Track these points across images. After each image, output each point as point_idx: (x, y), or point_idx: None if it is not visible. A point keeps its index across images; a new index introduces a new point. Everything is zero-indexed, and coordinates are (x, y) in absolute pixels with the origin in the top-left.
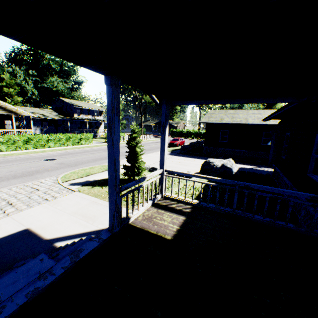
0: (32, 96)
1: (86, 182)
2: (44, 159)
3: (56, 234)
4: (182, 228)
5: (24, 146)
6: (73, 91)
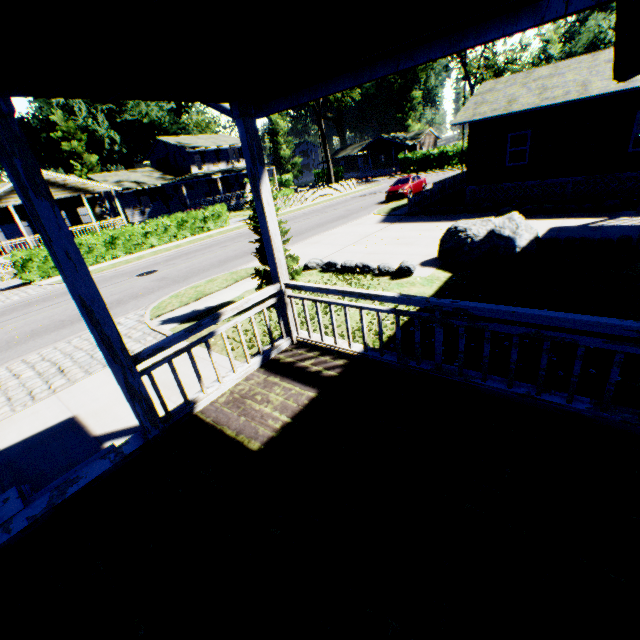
0: (112, 148)
1: (191, 315)
2: (138, 275)
3: (113, 426)
4: (295, 422)
5: (109, 254)
6: (181, 115)
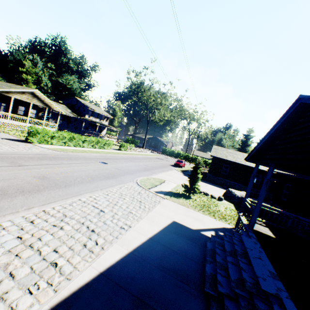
0: (44, 86)
1: (163, 192)
2: (99, 161)
3: (194, 227)
4: (273, 233)
5: (67, 143)
6: (82, 91)
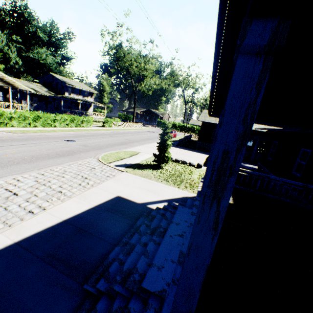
0: (14, 65)
1: (126, 165)
2: (65, 140)
3: (142, 200)
4: (234, 198)
5: (33, 124)
6: (60, 66)
